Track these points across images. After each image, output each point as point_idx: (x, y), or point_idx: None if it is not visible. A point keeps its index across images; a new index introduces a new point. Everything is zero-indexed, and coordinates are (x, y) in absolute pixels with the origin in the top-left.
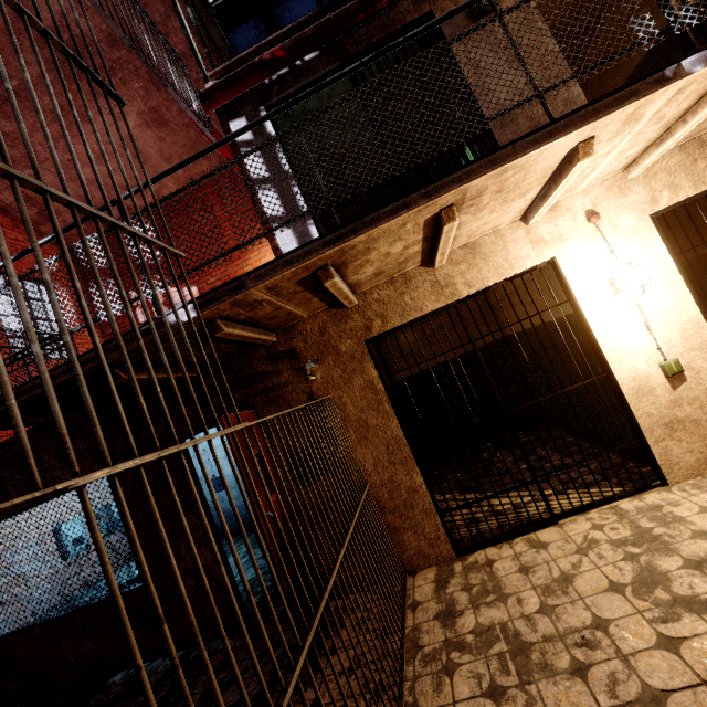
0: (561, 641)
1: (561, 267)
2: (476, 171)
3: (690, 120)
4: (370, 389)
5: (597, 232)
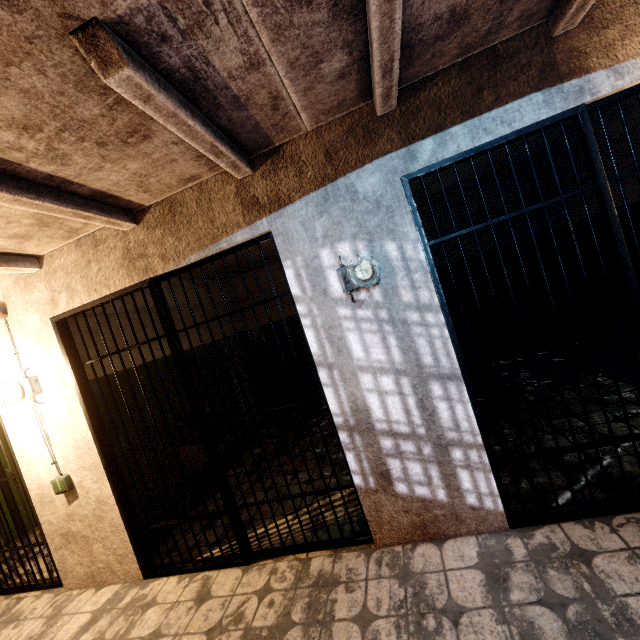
0: None
1: None
2: None
3: None
4: None
5: (8, 328)
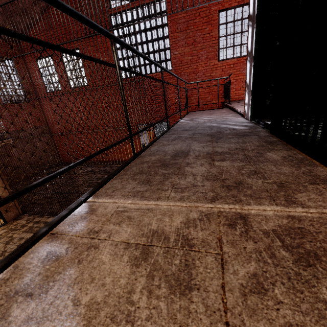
0: None
1: None
2: None
3: None
4: None
5: None
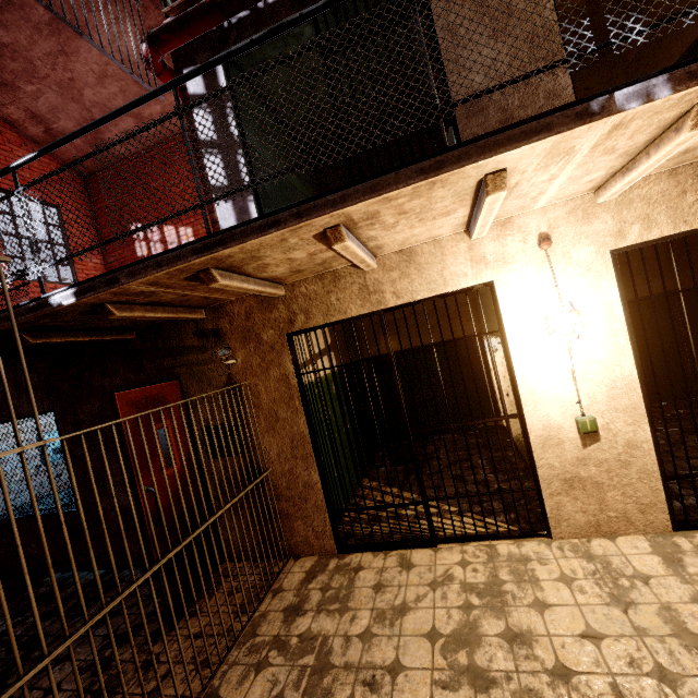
0: (355, 673)
1: (497, 294)
2: (353, 197)
3: (653, 155)
4: (285, 382)
5: (545, 260)
